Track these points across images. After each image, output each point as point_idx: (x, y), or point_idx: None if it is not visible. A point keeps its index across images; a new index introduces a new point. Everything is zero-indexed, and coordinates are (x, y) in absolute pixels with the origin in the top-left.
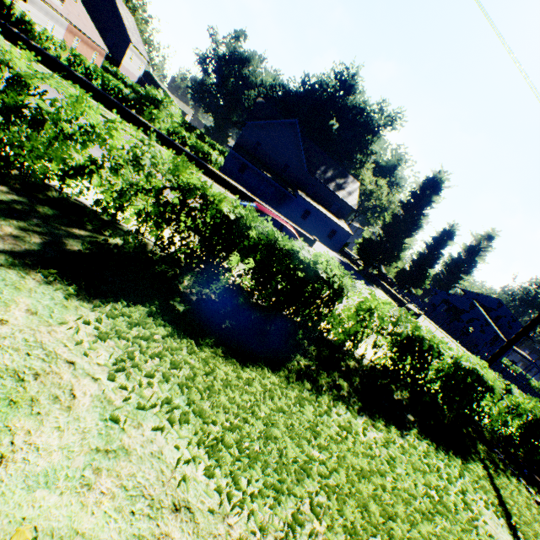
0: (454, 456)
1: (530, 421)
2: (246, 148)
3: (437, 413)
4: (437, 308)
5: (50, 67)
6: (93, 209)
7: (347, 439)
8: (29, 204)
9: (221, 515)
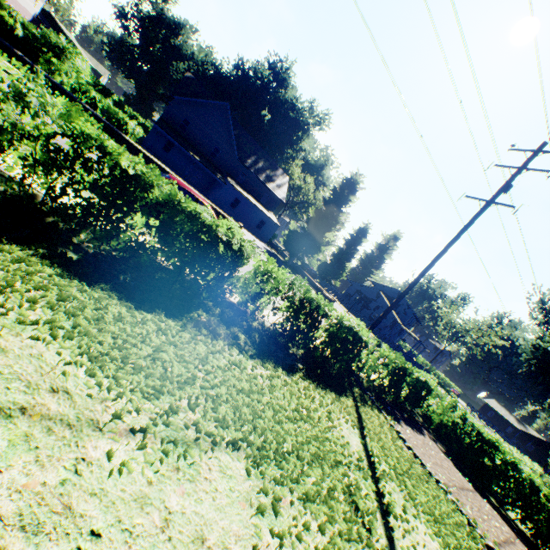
0: (330, 392)
1: (395, 370)
2: (173, 125)
3: (326, 367)
4: (351, 298)
5: None
6: None
7: (235, 370)
8: None
9: (100, 400)
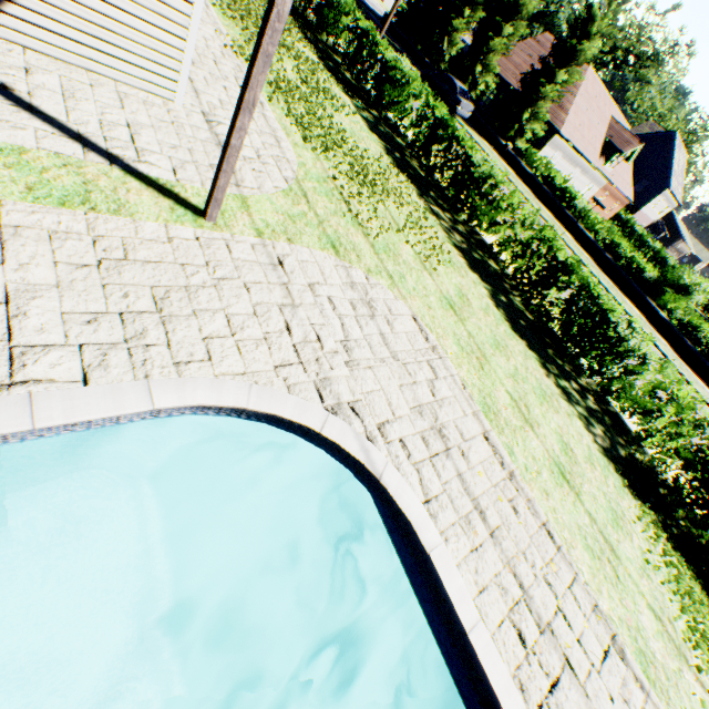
0: None
1: None
2: None
3: None
4: None
5: (583, 246)
6: (638, 433)
7: None
8: (600, 413)
9: (687, 647)
